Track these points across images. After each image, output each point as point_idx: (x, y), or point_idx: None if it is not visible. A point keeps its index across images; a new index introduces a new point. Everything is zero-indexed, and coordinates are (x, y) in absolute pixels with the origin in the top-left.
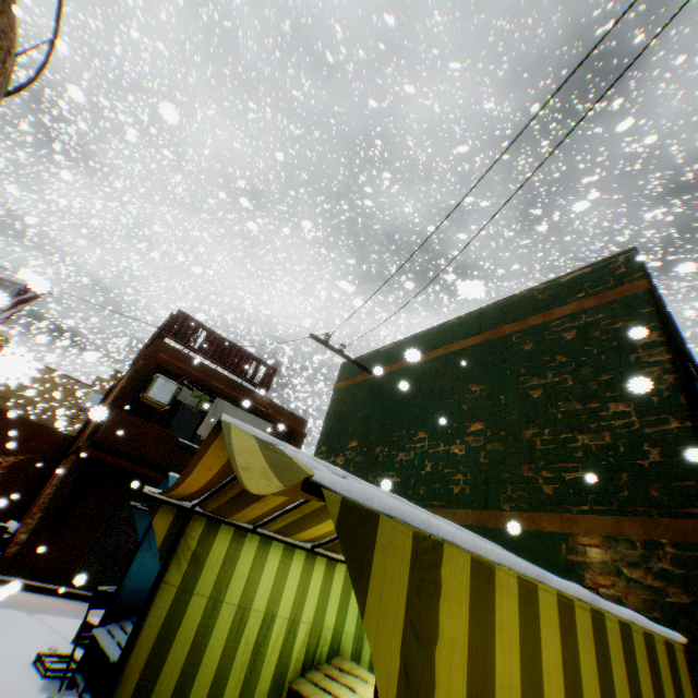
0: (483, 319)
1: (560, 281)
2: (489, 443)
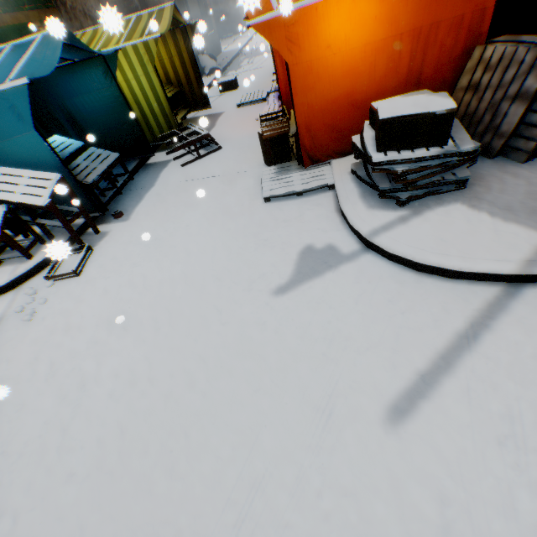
0: None
1: None
2: None
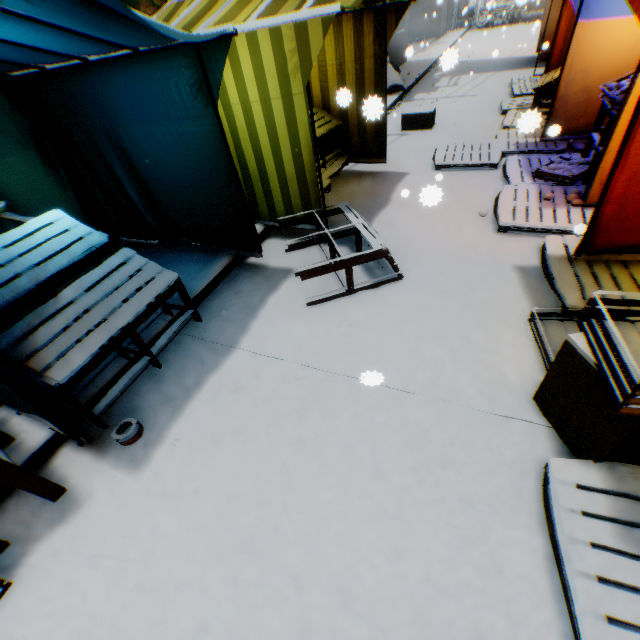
0: None
1: None
2: None
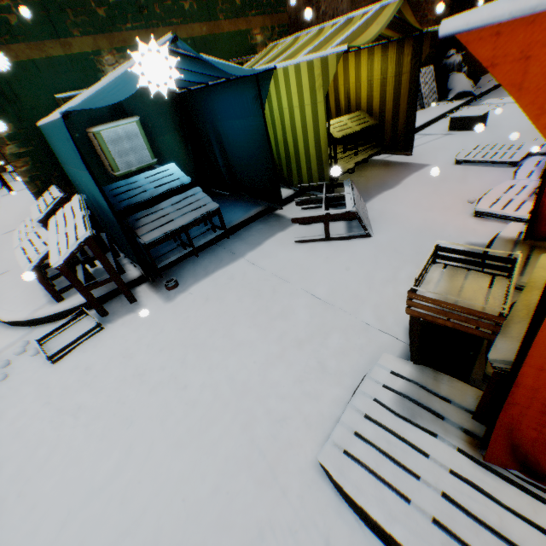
0: None
1: None
2: None
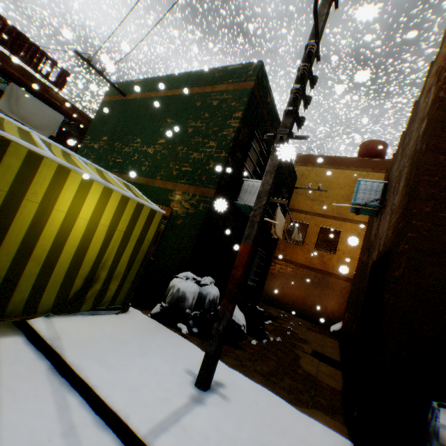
0: (189, 79)
1: (228, 69)
2: (163, 150)
